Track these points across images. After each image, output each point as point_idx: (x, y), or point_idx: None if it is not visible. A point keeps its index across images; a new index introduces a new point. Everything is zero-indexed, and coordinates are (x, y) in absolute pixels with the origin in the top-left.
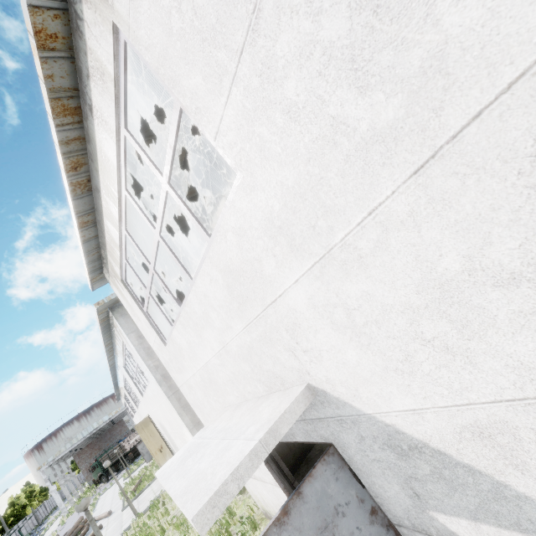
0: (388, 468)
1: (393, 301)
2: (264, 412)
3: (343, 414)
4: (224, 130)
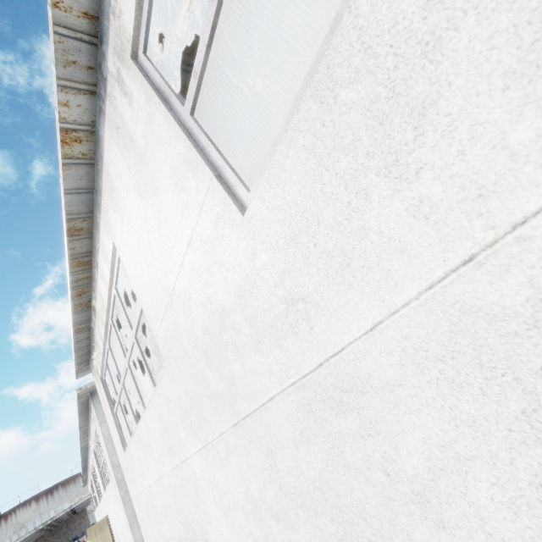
0: None
1: (237, 499)
2: None
3: None
4: (159, 336)
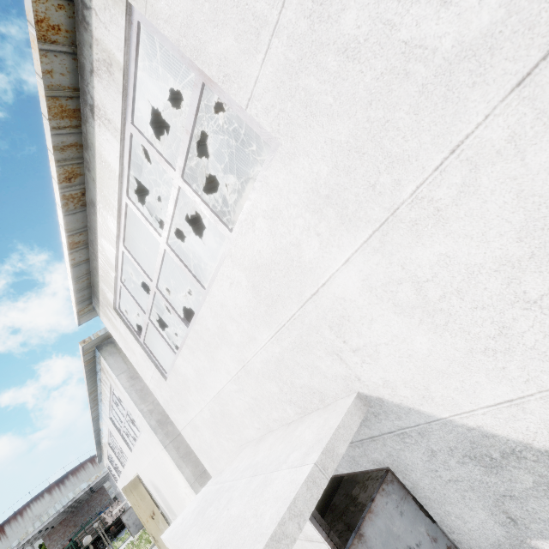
0: (470, 489)
1: (482, 259)
2: (305, 435)
3: (407, 426)
4: (258, 93)
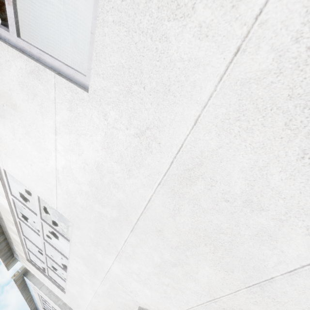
0: None
1: (149, 271)
2: None
3: None
4: (59, 207)
